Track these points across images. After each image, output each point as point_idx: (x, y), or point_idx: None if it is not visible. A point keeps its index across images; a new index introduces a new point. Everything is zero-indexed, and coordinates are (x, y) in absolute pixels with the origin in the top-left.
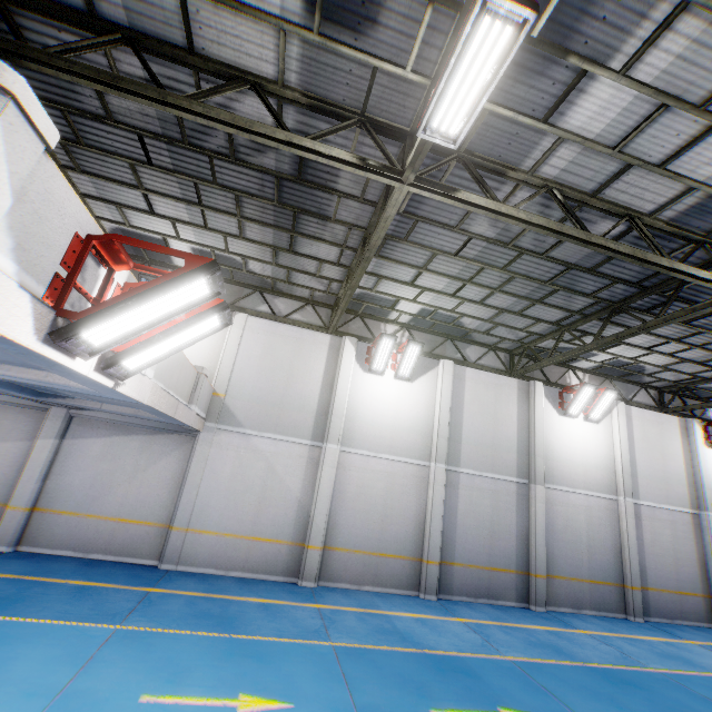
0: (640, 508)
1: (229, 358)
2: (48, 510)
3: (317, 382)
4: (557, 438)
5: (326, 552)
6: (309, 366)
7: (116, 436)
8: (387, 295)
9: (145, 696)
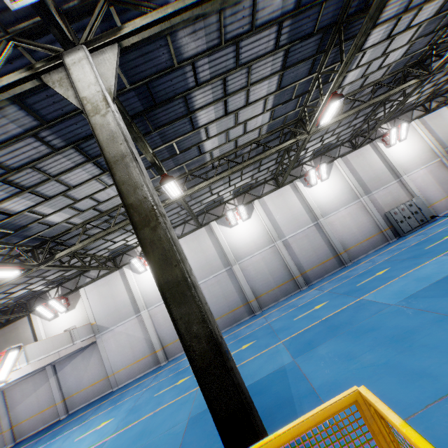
0: (287, 241)
1: (88, 308)
2: (69, 397)
3: (124, 292)
4: (235, 239)
5: (165, 348)
6: (118, 288)
7: (72, 361)
8: (117, 247)
9: (76, 438)
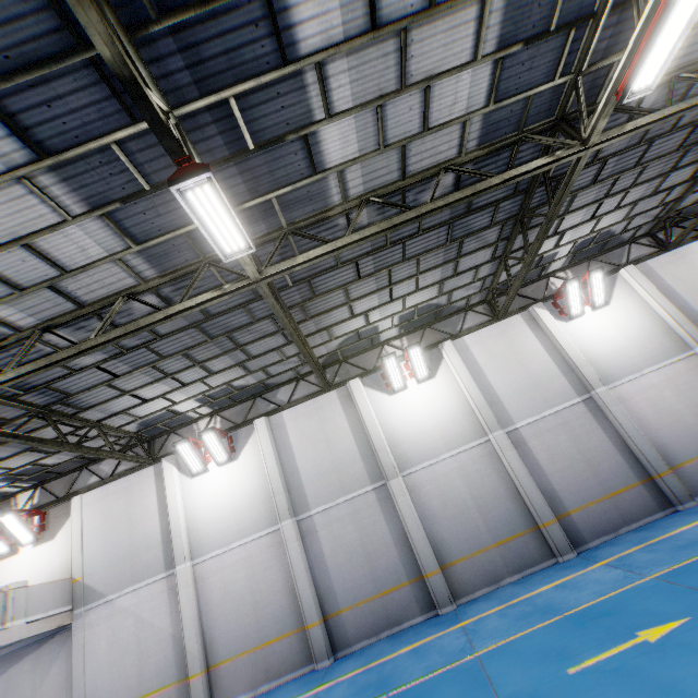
0: (520, 433)
1: (77, 542)
2: None
3: (155, 514)
4: (398, 419)
5: (212, 672)
6: (144, 505)
7: (13, 667)
8: (153, 414)
9: None
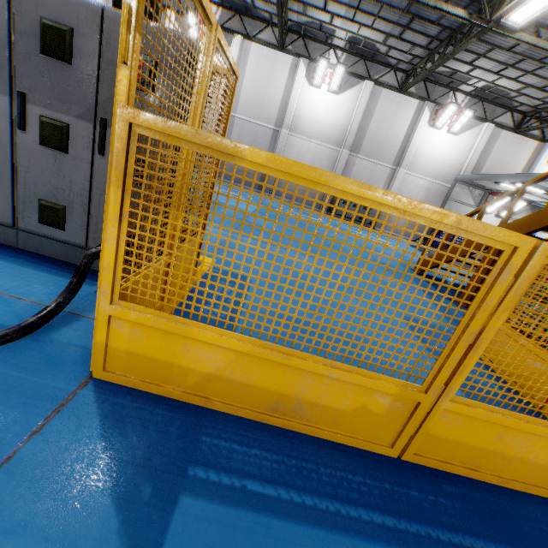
0: (234, 119)
1: None
2: None
3: None
4: None
5: None
6: None
7: None
8: None
9: None
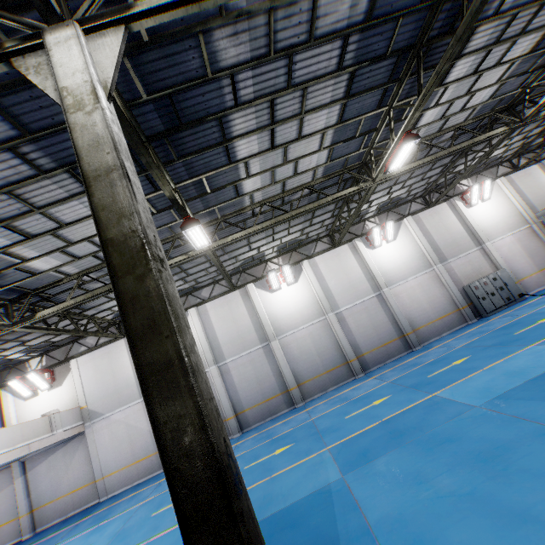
0: (342, 313)
1: (79, 386)
2: (39, 507)
3: (129, 367)
4: (276, 307)
5: None
6: (121, 362)
7: (49, 457)
8: None
9: None
